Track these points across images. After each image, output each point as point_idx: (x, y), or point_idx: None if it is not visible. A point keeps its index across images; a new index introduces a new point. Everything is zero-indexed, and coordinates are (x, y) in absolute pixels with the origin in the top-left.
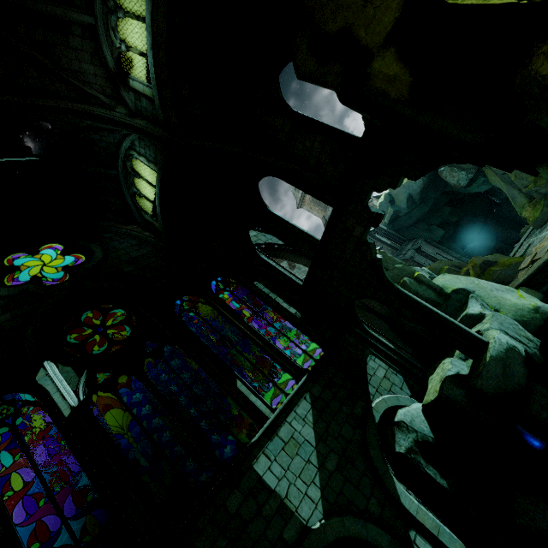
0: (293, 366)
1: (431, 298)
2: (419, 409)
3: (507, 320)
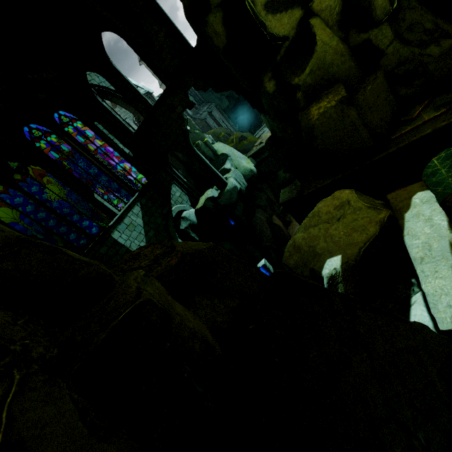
0: (129, 187)
1: (210, 156)
2: (193, 211)
3: (239, 174)
